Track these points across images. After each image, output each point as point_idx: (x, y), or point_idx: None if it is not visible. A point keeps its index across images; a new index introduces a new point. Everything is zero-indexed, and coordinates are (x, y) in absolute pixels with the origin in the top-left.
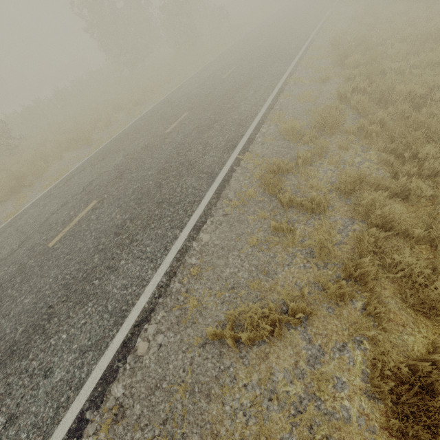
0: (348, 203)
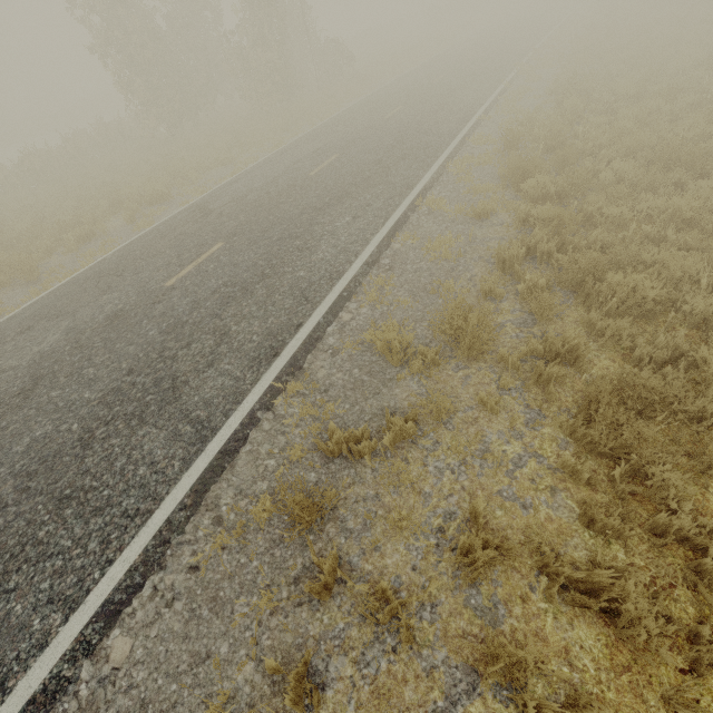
0: (473, 605)
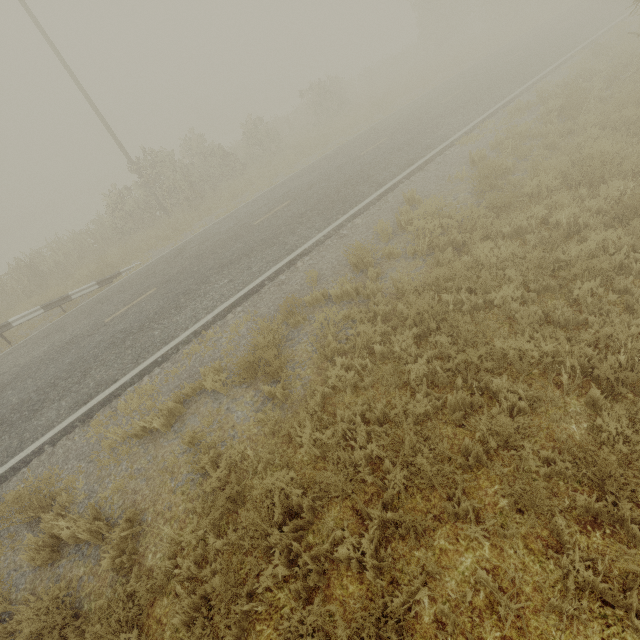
0: None
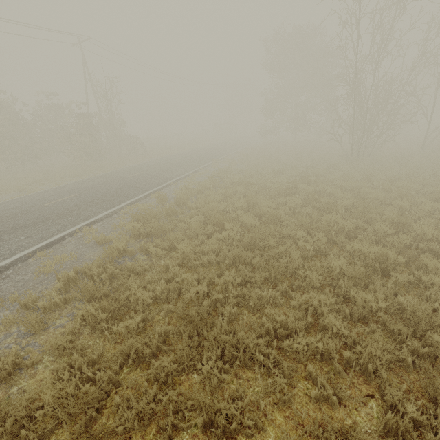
0: None
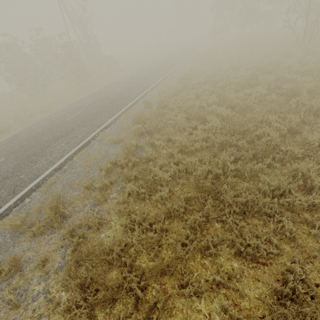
0: None
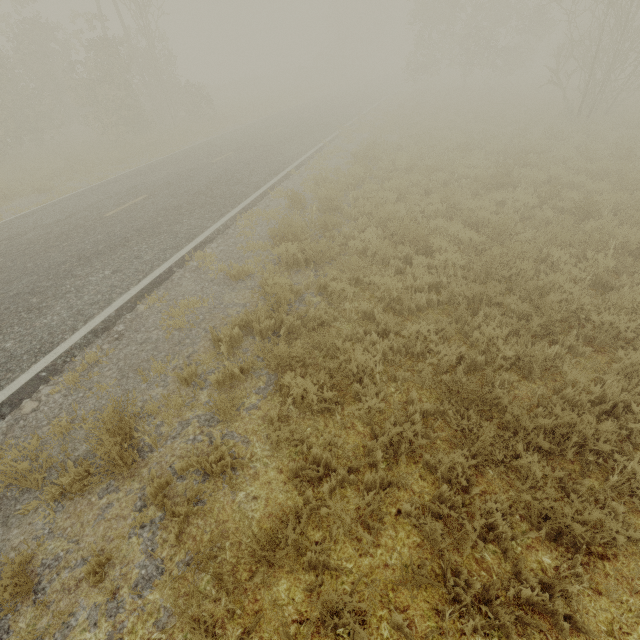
0: None
